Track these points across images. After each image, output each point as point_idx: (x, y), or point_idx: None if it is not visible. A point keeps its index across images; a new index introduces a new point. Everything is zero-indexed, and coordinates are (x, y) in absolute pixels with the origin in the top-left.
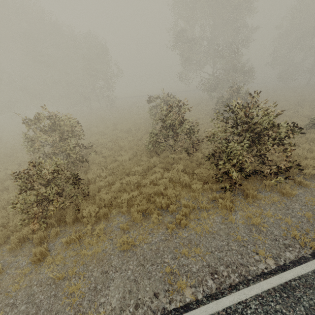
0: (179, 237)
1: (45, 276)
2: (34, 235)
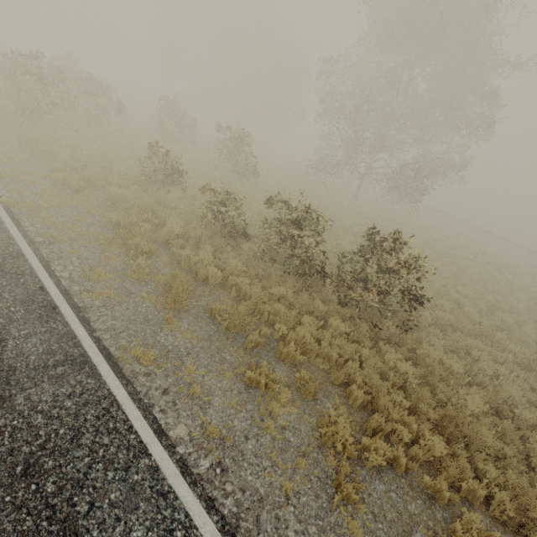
0: None
1: None
2: None
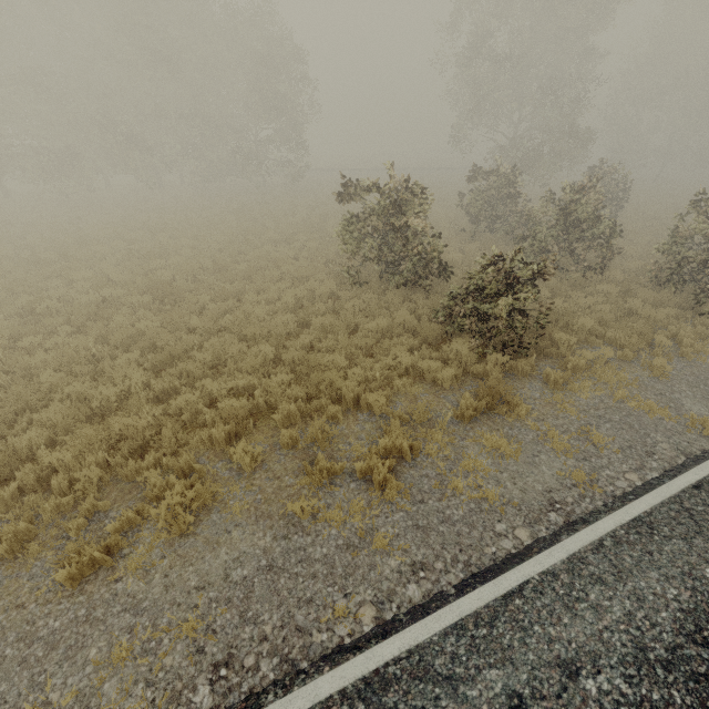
0: (704, 363)
1: (589, 402)
2: (518, 363)
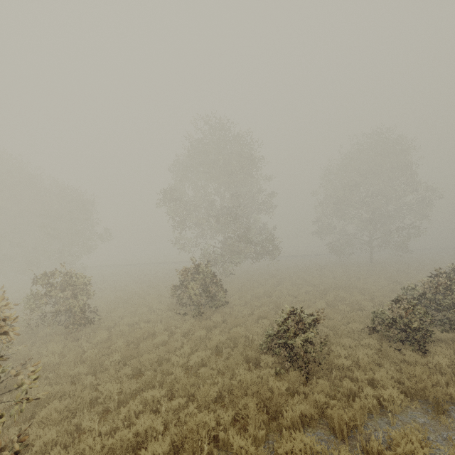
0: None
1: None
2: None
